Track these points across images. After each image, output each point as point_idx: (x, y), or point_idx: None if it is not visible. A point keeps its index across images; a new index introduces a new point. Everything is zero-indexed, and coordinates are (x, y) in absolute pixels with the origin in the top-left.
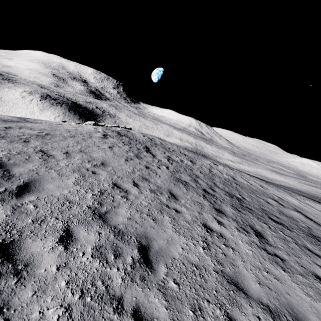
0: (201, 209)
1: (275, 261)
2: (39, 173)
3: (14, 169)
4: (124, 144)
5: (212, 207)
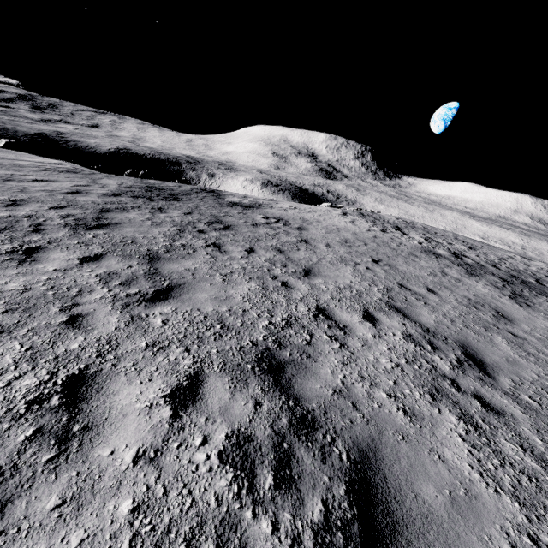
0: (445, 267)
1: (516, 302)
2: (303, 225)
3: (289, 221)
4: (367, 221)
5: (463, 271)
